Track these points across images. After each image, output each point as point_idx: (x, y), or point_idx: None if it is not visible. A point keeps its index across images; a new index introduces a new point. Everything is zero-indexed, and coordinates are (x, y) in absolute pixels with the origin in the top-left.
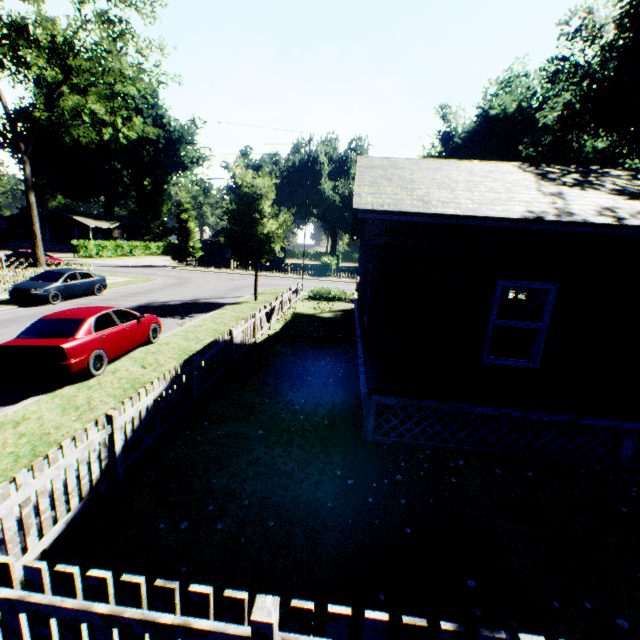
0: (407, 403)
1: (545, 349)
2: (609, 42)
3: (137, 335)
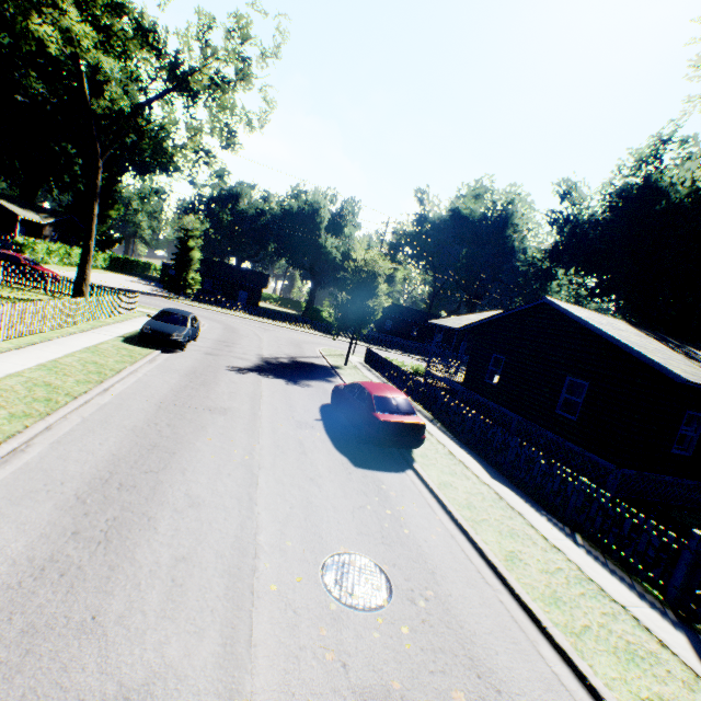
0: (638, 473)
1: (695, 446)
2: (597, 218)
3: None
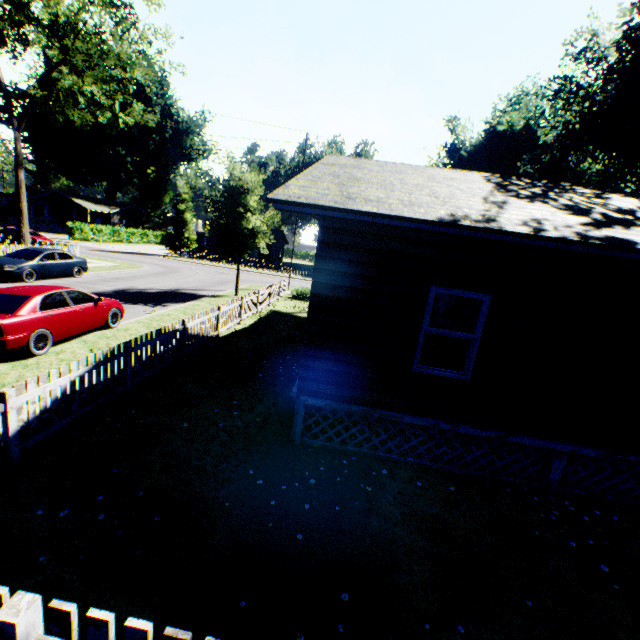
0: (335, 406)
1: (477, 361)
2: (609, 65)
3: (92, 318)
